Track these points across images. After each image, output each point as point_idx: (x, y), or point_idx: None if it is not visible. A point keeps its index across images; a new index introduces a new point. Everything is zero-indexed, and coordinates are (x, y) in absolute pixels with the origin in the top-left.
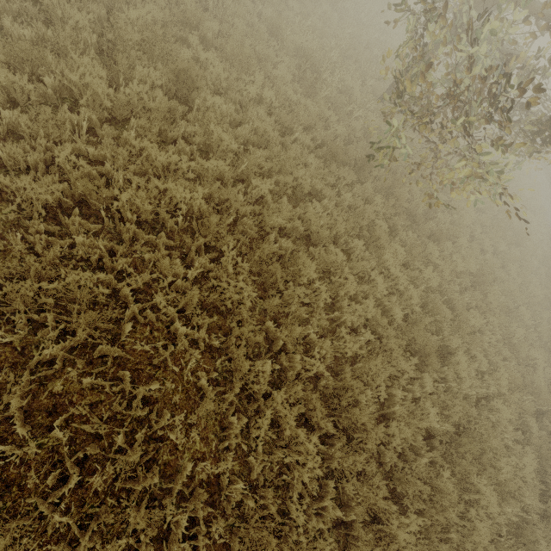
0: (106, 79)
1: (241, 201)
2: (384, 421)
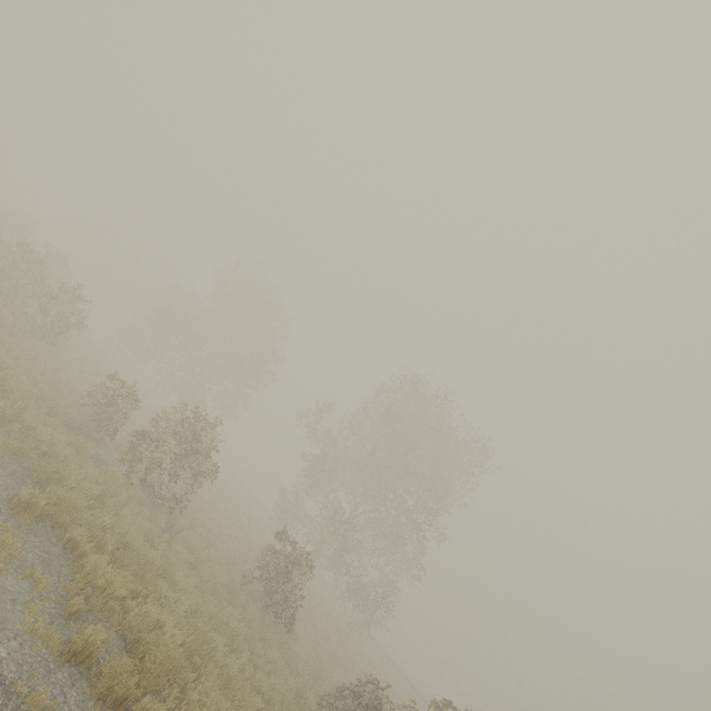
0: None
1: None
2: None
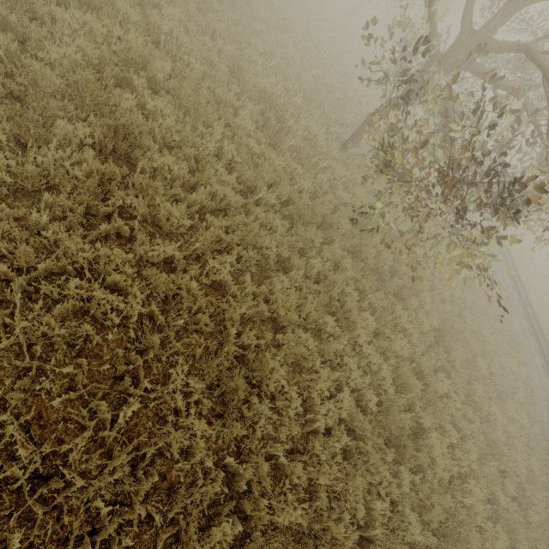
0: (11, 136)
1: (195, 289)
2: (363, 542)
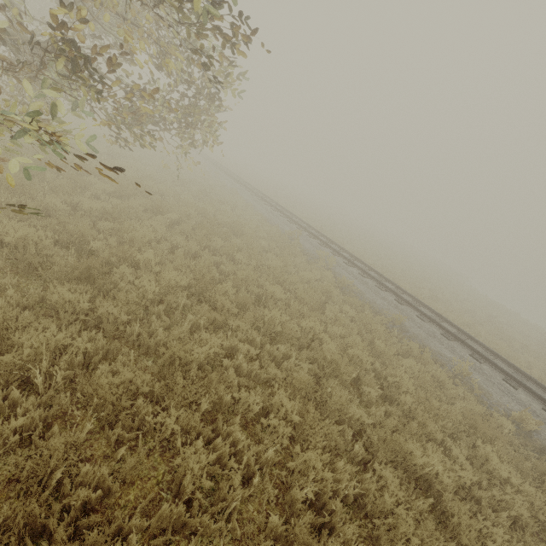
0: None
1: None
2: None
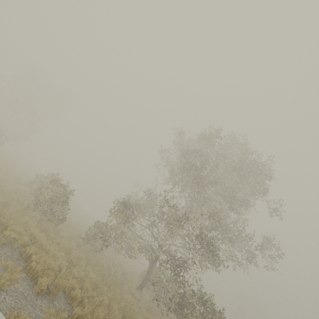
0: None
1: None
2: None
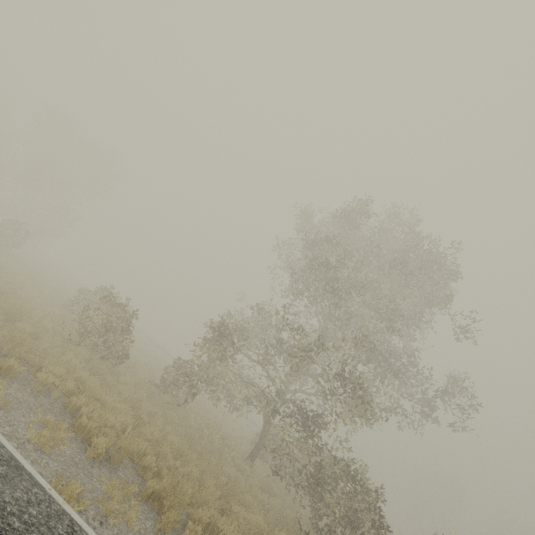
0: None
1: None
2: None
